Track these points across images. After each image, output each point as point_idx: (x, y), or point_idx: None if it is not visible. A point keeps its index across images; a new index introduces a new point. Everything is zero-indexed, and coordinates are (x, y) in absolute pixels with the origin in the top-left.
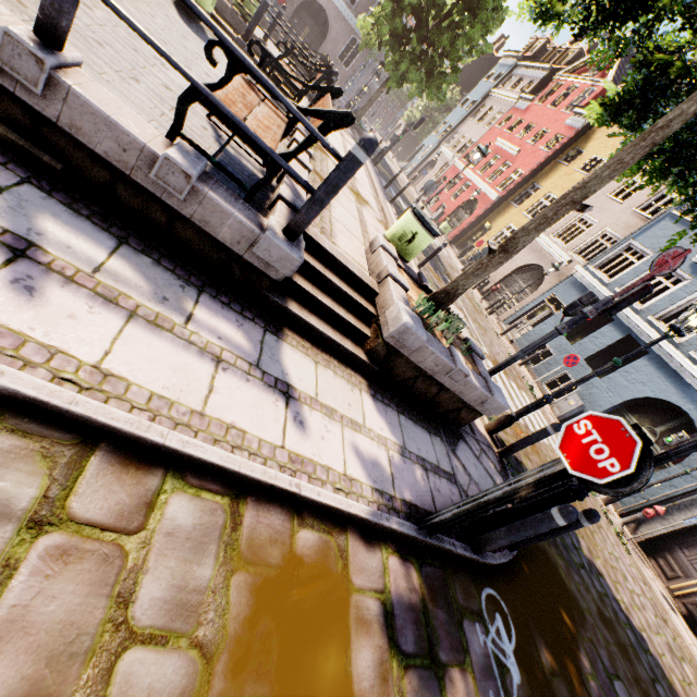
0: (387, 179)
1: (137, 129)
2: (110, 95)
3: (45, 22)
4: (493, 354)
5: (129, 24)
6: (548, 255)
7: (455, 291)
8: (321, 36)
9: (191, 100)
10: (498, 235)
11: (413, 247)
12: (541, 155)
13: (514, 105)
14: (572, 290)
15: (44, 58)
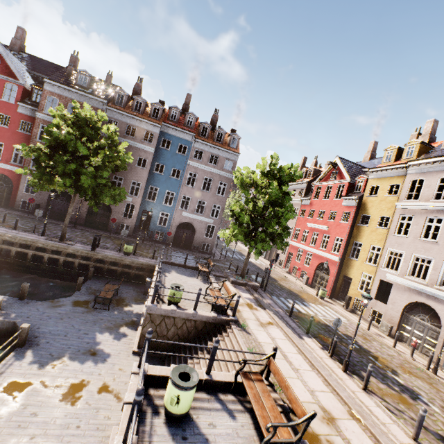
0: (272, 289)
1: None
2: None
3: None
4: None
5: None
6: (419, 292)
7: None
8: (192, 232)
9: None
10: (361, 283)
11: None
12: (344, 225)
13: (301, 203)
14: None
15: None
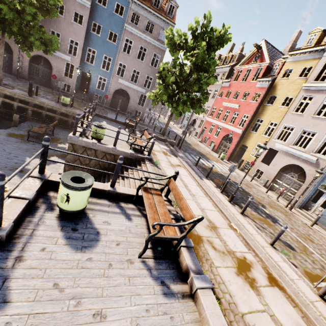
0: (186, 149)
1: None
2: None
3: None
4: None
5: None
6: (297, 157)
7: None
8: (127, 100)
9: None
10: (254, 150)
11: None
12: (253, 104)
13: (221, 85)
14: None
15: None
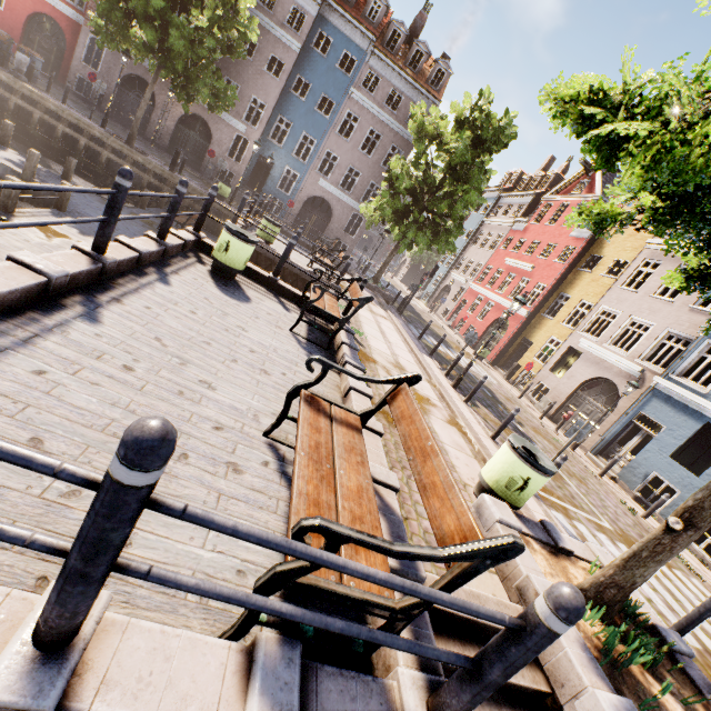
0: (413, 321)
1: (196, 689)
2: (153, 630)
3: (49, 632)
4: (614, 521)
5: (181, 588)
6: (611, 366)
7: (631, 583)
8: (327, 218)
9: (272, 589)
10: (542, 350)
11: (527, 493)
12: (558, 267)
13: (511, 228)
14: (662, 405)
15: (41, 709)
